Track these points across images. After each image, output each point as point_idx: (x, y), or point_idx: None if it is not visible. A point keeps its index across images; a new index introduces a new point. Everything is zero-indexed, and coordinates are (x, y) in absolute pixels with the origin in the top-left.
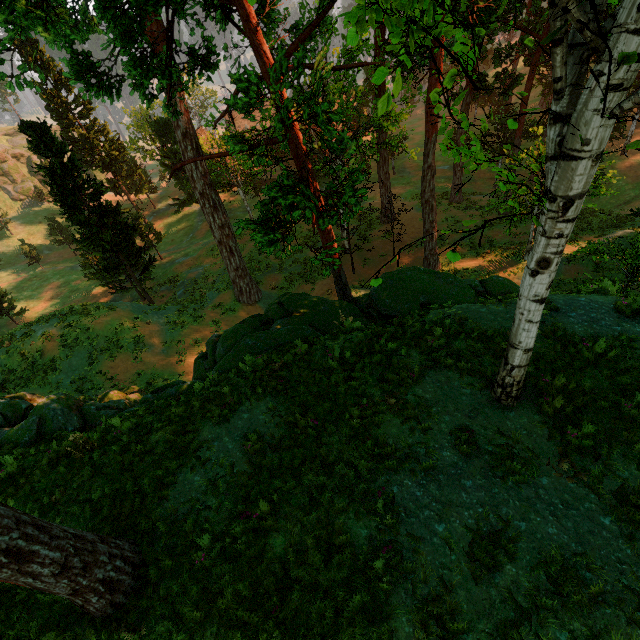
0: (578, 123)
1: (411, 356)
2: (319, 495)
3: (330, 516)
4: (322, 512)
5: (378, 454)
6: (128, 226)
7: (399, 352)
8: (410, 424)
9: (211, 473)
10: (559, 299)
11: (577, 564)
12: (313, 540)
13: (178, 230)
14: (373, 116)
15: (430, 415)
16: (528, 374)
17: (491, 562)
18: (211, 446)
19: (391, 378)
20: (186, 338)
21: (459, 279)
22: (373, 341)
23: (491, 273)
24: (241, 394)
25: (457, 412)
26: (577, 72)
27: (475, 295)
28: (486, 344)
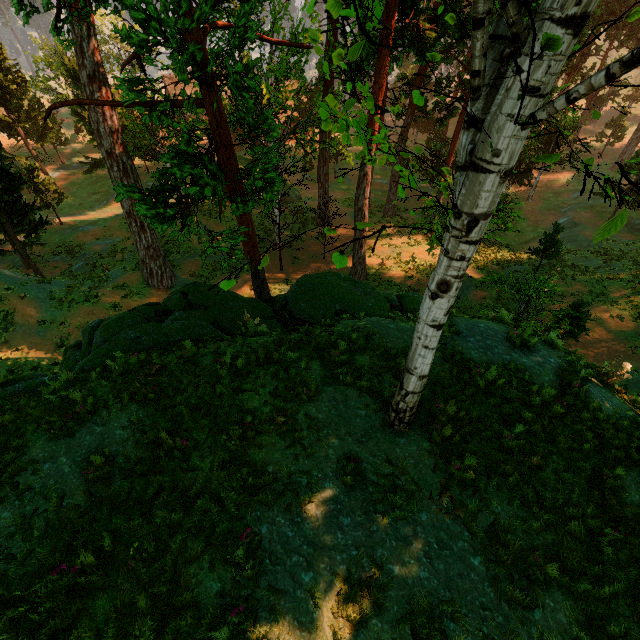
0: (491, 128)
1: (311, 369)
2: (170, 538)
3: (178, 566)
4: (168, 561)
5: (252, 484)
6: (12, 175)
7: (299, 363)
8: (296, 448)
9: (29, 507)
10: (462, 323)
11: (443, 613)
12: (148, 601)
13: (89, 194)
14: (315, 110)
15: (319, 439)
16: (424, 398)
17: (356, 617)
18: (39, 469)
19: (284, 393)
20: (73, 320)
21: (377, 291)
22: (273, 348)
23: (411, 289)
24: (99, 401)
25: (348, 436)
26: (496, 71)
27: (390, 309)
28: (389, 363)
